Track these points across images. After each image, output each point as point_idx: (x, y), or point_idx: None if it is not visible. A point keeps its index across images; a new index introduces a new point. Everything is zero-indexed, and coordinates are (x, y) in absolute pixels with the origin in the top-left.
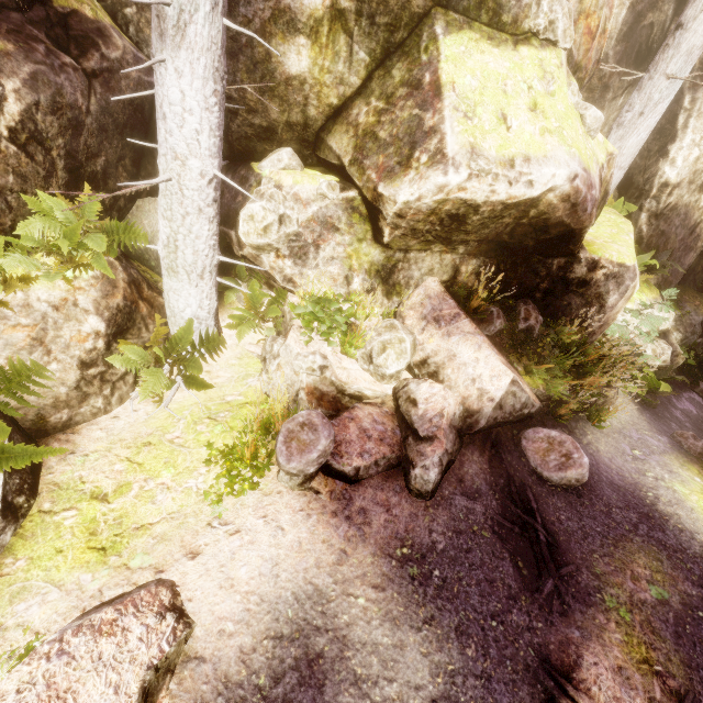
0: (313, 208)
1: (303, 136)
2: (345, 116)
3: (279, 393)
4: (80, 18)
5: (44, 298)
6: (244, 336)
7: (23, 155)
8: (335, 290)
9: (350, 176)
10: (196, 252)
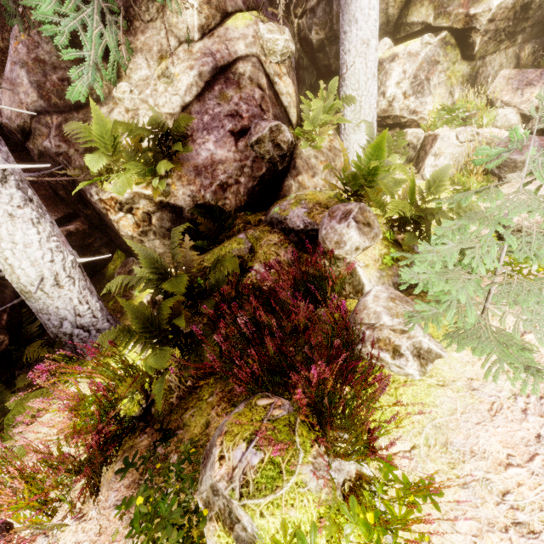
0: (421, 55)
1: (386, 31)
2: (415, 0)
3: (468, 149)
4: (275, 15)
5: (323, 146)
6: (396, 160)
7: (293, 77)
8: (447, 102)
9: (437, 26)
10: (370, 106)
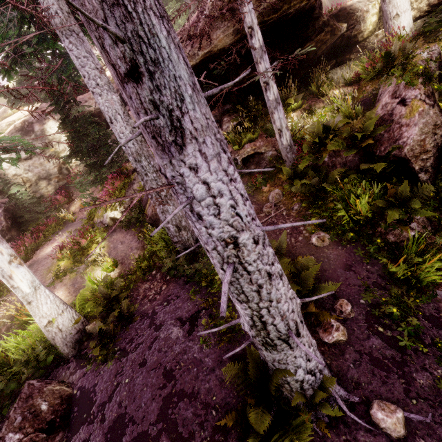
0: None
1: None
2: None
3: None
4: None
5: None
6: None
7: None
8: None
9: None
10: None
